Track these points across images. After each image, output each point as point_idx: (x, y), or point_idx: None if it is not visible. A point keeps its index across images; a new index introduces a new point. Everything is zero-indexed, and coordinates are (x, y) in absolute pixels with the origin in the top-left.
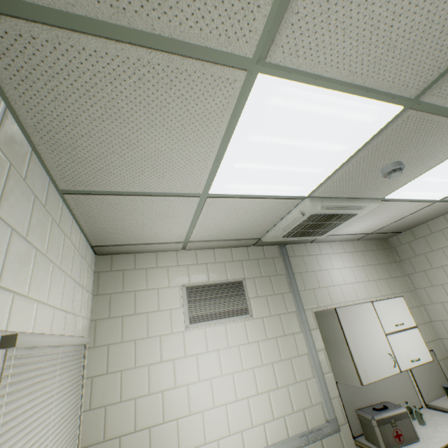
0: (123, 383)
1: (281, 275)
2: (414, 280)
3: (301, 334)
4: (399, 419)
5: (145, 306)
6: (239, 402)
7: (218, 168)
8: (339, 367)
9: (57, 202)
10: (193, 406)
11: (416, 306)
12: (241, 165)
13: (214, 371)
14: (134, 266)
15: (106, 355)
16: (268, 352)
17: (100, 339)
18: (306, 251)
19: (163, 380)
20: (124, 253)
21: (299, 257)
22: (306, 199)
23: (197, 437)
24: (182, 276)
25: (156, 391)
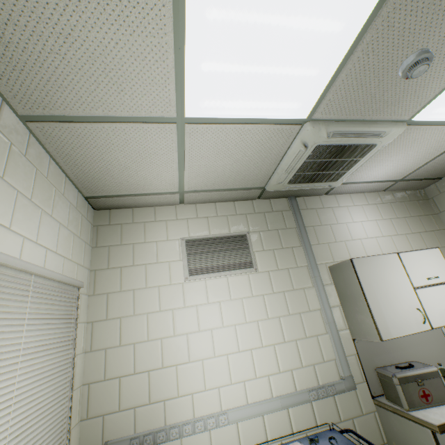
0: (122, 329)
1: (290, 229)
2: None
3: (312, 290)
4: (427, 378)
5: (144, 259)
6: (242, 353)
7: (184, 74)
8: (356, 323)
9: (19, 130)
10: (193, 354)
11: None
12: (211, 67)
13: (215, 322)
14: (132, 220)
15: (106, 303)
16: (274, 306)
17: (99, 288)
18: (320, 204)
19: (162, 328)
20: (122, 207)
21: (313, 210)
22: (307, 123)
23: (196, 384)
24: (181, 229)
25: (155, 338)
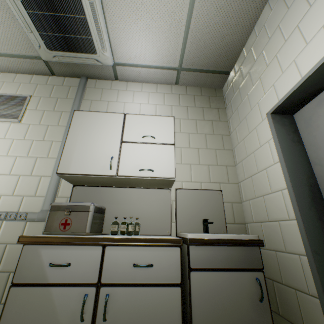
0: None
1: (70, 99)
2: (231, 123)
3: (60, 143)
4: (77, 211)
5: None
6: None
7: None
8: None
9: None
10: None
11: (224, 149)
12: None
13: None
14: None
15: None
16: (18, 148)
17: None
18: (109, 86)
19: None
20: None
21: (99, 89)
22: None
23: None
24: None
25: None
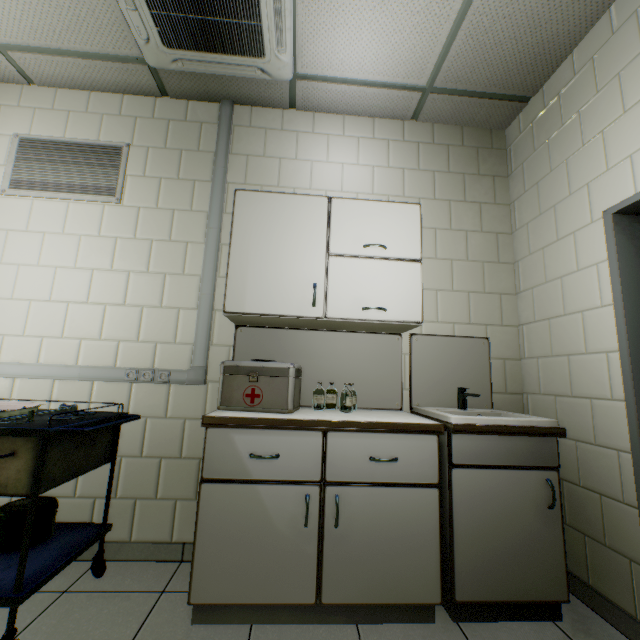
0: None
1: (204, 153)
2: (519, 211)
3: (202, 247)
4: (268, 376)
5: None
6: (53, 304)
7: None
8: None
9: None
10: None
11: (499, 262)
12: None
13: (28, 257)
14: None
15: None
16: (128, 256)
17: None
18: (279, 123)
19: None
20: None
21: (260, 130)
22: None
23: None
24: (21, 123)
25: None
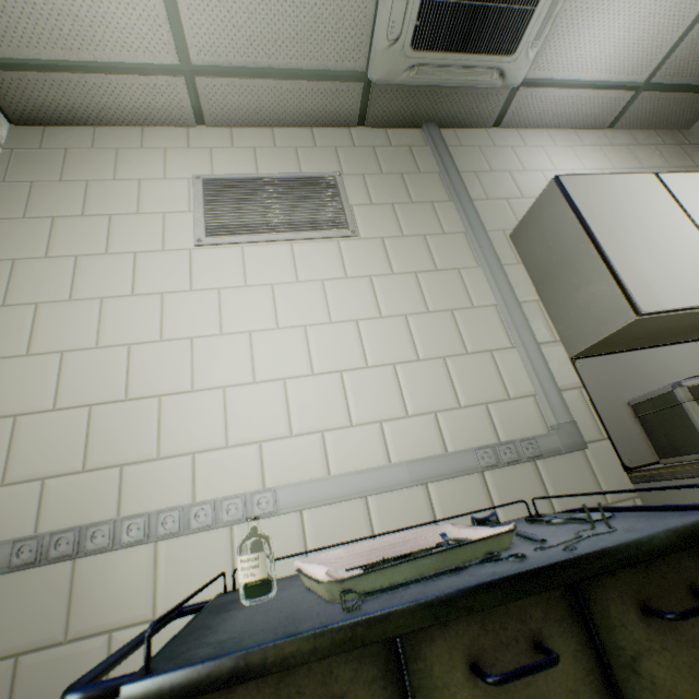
0: (38, 325)
1: (427, 174)
2: None
3: (478, 272)
4: None
5: (108, 206)
6: (319, 378)
7: None
8: (575, 317)
9: None
10: (202, 377)
11: None
12: None
13: (259, 320)
14: (90, 145)
15: (7, 277)
16: (394, 297)
17: None
18: (488, 141)
19: (134, 327)
20: (70, 119)
21: (473, 149)
22: None
23: (205, 434)
24: (196, 164)
25: (114, 344)
